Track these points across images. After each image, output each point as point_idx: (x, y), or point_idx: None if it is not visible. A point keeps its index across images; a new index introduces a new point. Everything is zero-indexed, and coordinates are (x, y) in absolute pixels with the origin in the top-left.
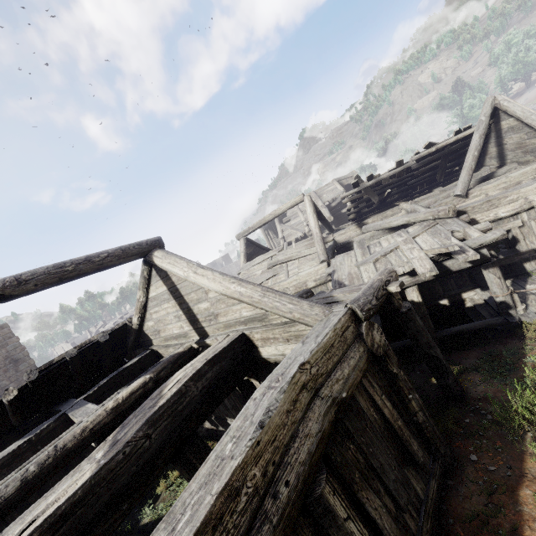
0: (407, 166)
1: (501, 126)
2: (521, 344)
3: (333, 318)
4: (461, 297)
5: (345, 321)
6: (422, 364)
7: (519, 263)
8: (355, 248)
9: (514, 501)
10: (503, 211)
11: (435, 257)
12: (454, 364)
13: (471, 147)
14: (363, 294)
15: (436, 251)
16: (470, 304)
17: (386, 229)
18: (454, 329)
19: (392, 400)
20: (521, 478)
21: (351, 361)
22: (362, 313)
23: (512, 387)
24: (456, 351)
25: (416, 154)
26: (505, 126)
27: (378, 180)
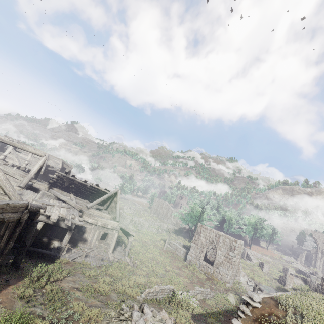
0: (87, 184)
1: (114, 198)
2: (52, 263)
3: (22, 202)
4: (52, 242)
5: (24, 205)
6: (11, 256)
7: (79, 241)
8: (40, 193)
9: (7, 286)
10: (90, 220)
11: (60, 217)
12: (24, 259)
13: (103, 196)
14: (34, 204)
15: (63, 215)
16: (52, 246)
17: (57, 198)
18: (38, 249)
19: (7, 238)
20: (14, 284)
21: (15, 215)
22: (30, 207)
23: (36, 270)
24: (29, 257)
25: (92, 184)
26: (115, 199)
27: (75, 179)
